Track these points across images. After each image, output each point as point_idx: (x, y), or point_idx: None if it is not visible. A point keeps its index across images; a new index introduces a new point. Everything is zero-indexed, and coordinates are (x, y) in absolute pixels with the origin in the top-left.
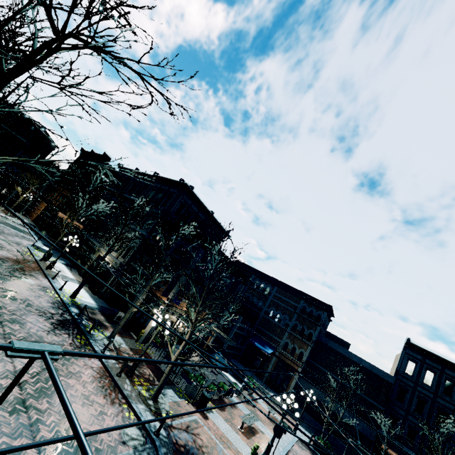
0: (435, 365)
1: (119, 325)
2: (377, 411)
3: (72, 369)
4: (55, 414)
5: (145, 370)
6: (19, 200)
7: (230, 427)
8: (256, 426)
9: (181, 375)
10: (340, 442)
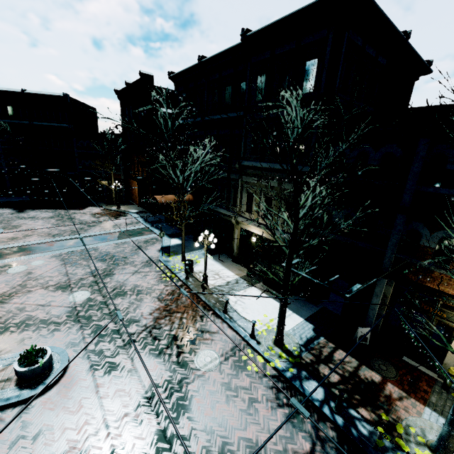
0: None
1: None
2: None
3: None
4: None
5: None
6: (113, 193)
7: None
8: None
9: None
10: None
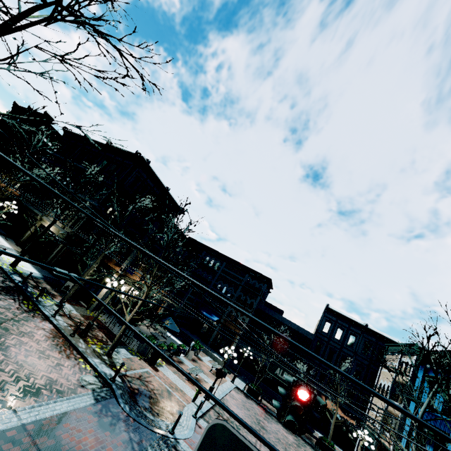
0: (344, 324)
1: (69, 293)
2: (299, 362)
3: (24, 329)
4: (12, 364)
5: (98, 333)
6: None
7: (178, 377)
8: (200, 377)
9: (134, 336)
10: (269, 388)
